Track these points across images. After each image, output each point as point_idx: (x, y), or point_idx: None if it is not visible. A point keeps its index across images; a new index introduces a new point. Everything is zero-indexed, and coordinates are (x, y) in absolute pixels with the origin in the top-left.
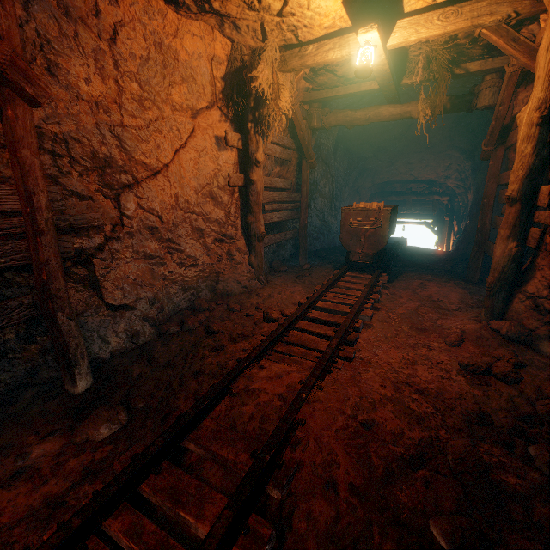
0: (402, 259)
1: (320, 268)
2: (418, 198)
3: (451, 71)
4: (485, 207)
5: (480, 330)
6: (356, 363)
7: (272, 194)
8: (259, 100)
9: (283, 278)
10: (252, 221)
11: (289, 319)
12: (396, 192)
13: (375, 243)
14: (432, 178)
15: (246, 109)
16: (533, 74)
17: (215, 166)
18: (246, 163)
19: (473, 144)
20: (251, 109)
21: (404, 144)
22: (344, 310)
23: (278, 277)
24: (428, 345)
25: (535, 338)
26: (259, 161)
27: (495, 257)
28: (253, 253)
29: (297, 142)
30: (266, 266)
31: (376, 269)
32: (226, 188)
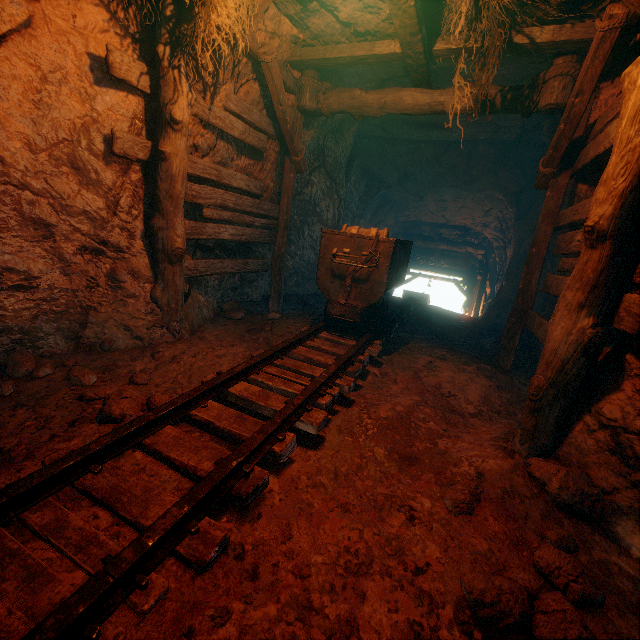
0: (415, 321)
1: (292, 320)
2: (448, 248)
3: (509, 38)
4: (532, 259)
5: (511, 475)
6: (215, 575)
7: (222, 194)
8: (184, 7)
9: (224, 330)
10: (160, 225)
11: (131, 424)
12: (423, 237)
13: (367, 292)
14: (468, 224)
15: (158, 19)
16: (628, 58)
17: (85, 110)
18: (156, 122)
19: (520, 185)
20: (167, 20)
21: (437, 173)
22: (274, 407)
23: (221, 326)
24: (411, 503)
25: (611, 508)
26: (177, 120)
27: (551, 340)
28: (161, 281)
29: (280, 126)
30: (209, 308)
31: (367, 332)
32: (110, 158)
